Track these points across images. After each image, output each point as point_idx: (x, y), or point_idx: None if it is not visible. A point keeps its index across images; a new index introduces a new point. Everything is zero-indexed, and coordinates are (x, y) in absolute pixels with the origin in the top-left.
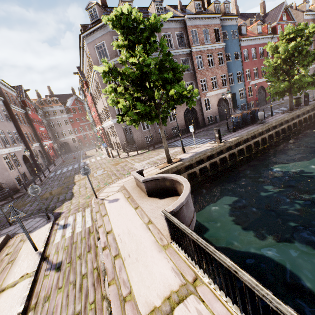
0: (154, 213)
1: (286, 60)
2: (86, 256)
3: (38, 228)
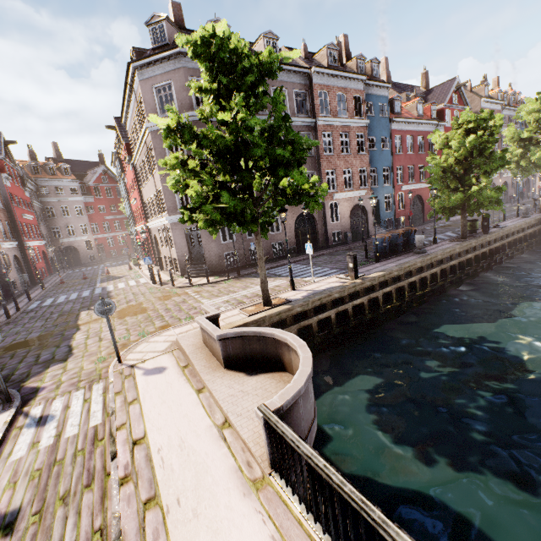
0: (236, 404)
1: (460, 161)
2: (80, 497)
3: None
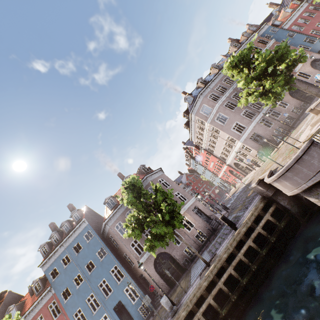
0: None
1: None
2: None
3: None
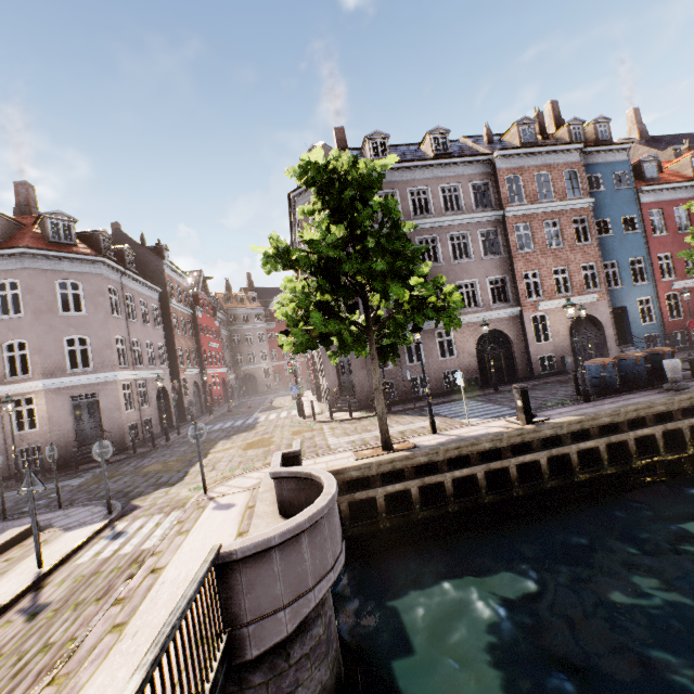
0: None
1: None
2: (87, 607)
3: (82, 526)
